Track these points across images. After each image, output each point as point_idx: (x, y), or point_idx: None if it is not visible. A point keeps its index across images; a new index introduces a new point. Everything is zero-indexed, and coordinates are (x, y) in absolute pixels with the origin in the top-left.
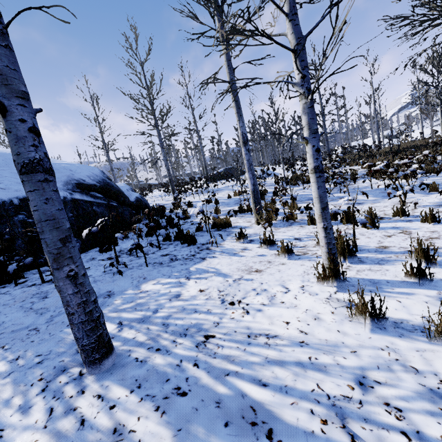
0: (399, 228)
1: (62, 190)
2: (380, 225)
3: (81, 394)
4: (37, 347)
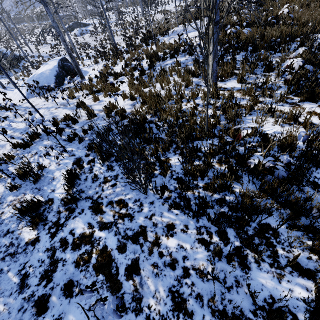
0: None
1: None
2: None
3: None
4: None
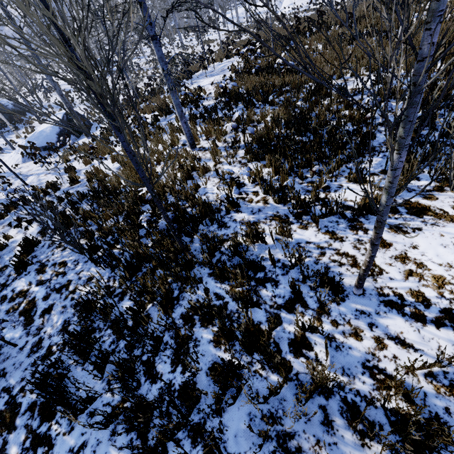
0: None
1: None
2: None
3: None
4: None
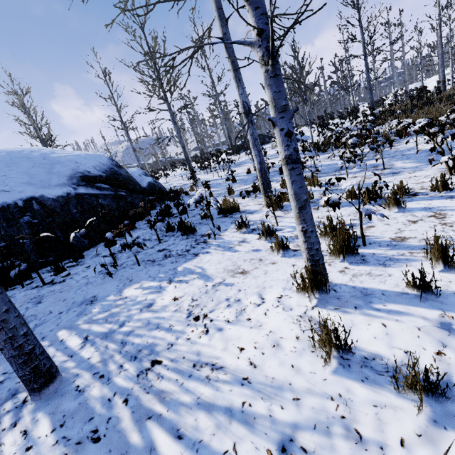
0: (432, 209)
1: (66, 186)
2: (409, 205)
3: (12, 427)
4: (8, 363)
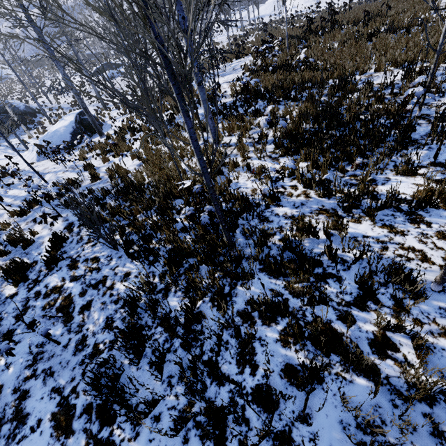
0: None
1: None
2: None
3: None
4: None
